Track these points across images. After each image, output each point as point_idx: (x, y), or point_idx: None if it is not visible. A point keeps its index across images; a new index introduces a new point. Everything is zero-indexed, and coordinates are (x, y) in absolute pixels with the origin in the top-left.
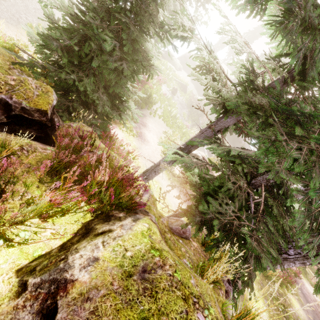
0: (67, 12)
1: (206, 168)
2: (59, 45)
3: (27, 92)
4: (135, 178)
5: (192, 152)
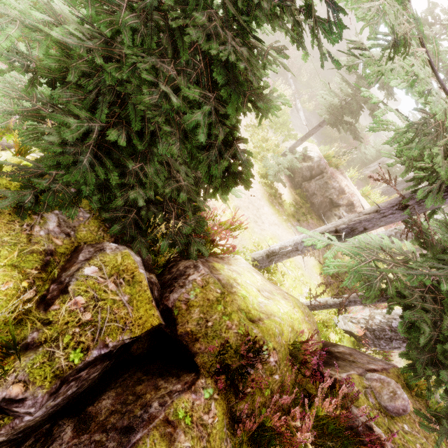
0: (51, 39)
1: (397, 276)
2: (90, 152)
3: (116, 312)
4: (307, 340)
5: (298, 150)
